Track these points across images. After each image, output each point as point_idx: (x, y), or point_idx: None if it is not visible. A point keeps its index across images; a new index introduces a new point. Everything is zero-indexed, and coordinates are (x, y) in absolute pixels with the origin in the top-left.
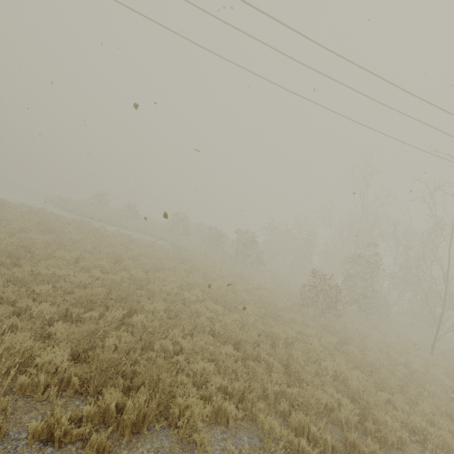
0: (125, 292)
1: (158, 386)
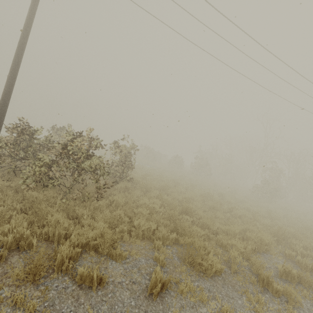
0: (219, 202)
1: (295, 238)
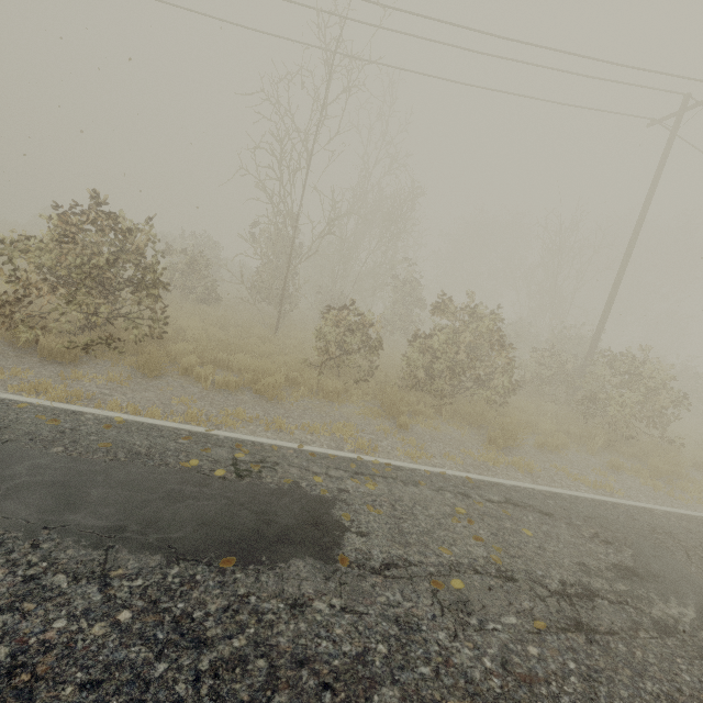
0: None
1: None
